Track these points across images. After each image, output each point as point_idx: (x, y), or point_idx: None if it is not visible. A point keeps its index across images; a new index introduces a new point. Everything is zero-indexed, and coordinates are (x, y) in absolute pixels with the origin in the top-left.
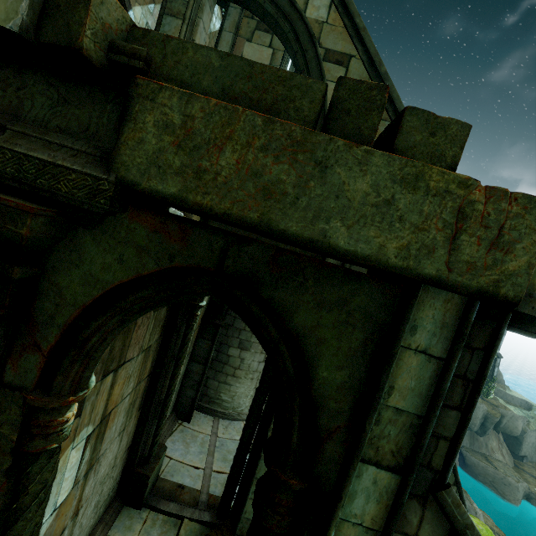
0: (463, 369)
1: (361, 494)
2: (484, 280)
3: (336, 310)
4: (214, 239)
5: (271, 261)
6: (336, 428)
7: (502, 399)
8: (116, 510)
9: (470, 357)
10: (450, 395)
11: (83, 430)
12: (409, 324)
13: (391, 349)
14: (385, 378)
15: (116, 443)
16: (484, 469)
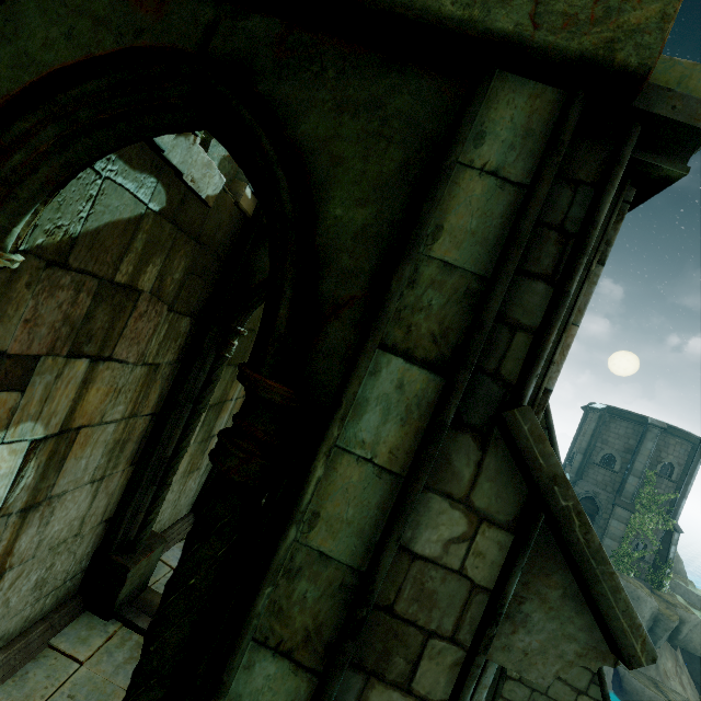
0: (560, 216)
1: (375, 406)
2: (590, 41)
3: (364, 115)
4: (201, 9)
5: (277, 42)
6: (348, 301)
7: (681, 597)
8: (73, 613)
9: (571, 195)
10: (537, 257)
11: (26, 422)
12: (474, 129)
13: (441, 163)
14: (428, 205)
15: (86, 495)
16: (652, 700)
